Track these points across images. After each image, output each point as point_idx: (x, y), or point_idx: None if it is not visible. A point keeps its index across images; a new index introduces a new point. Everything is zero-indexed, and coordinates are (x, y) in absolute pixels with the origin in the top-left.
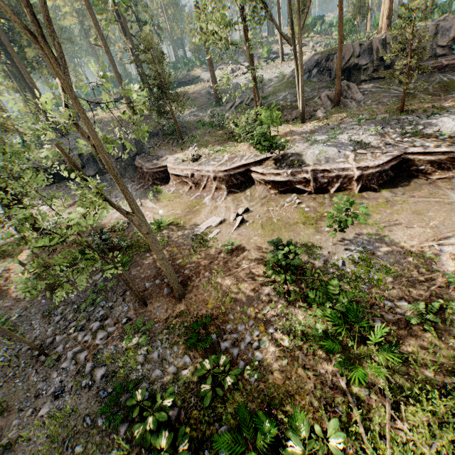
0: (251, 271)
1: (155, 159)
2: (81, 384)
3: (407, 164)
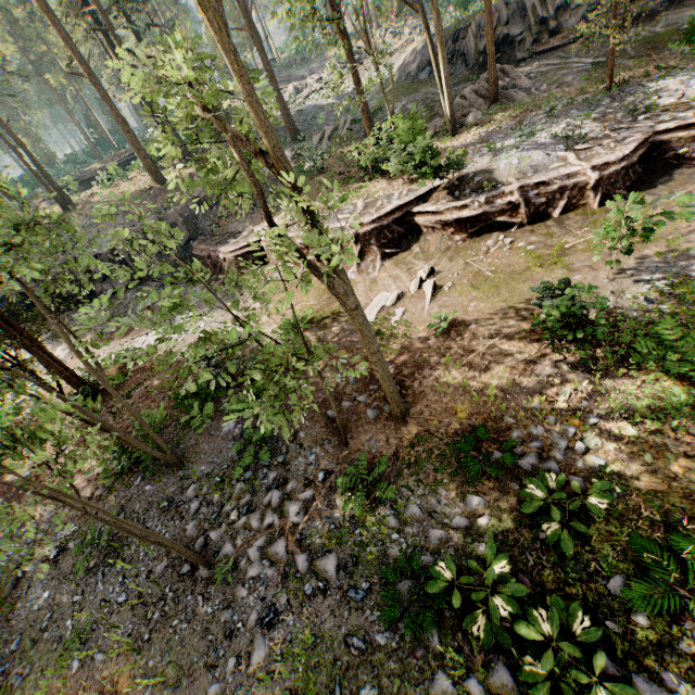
0: (501, 349)
1: (230, 238)
2: (303, 592)
3: (657, 151)
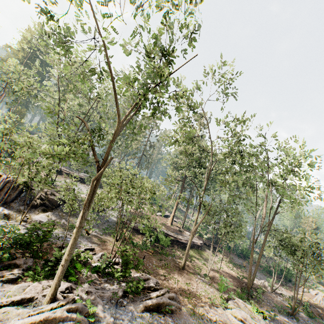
0: None
1: None
2: None
3: (62, 172)
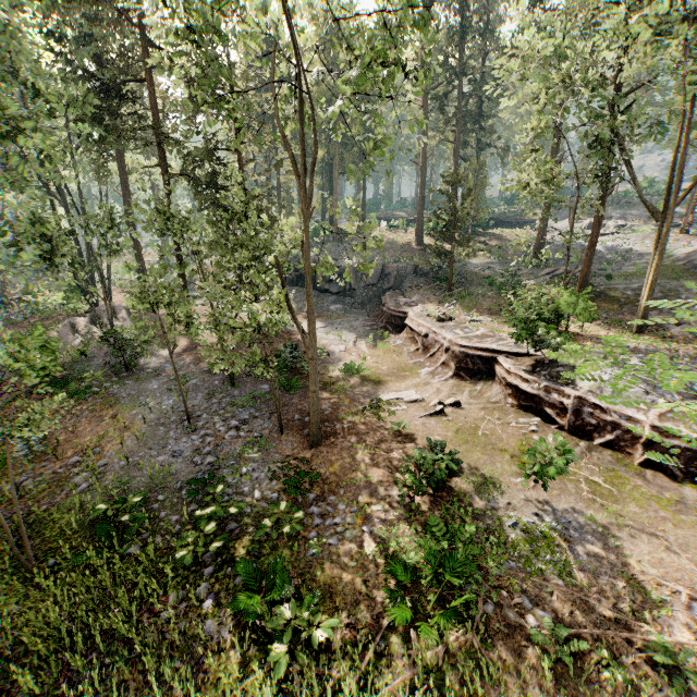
0: (398, 465)
1: (403, 301)
2: (194, 458)
3: None
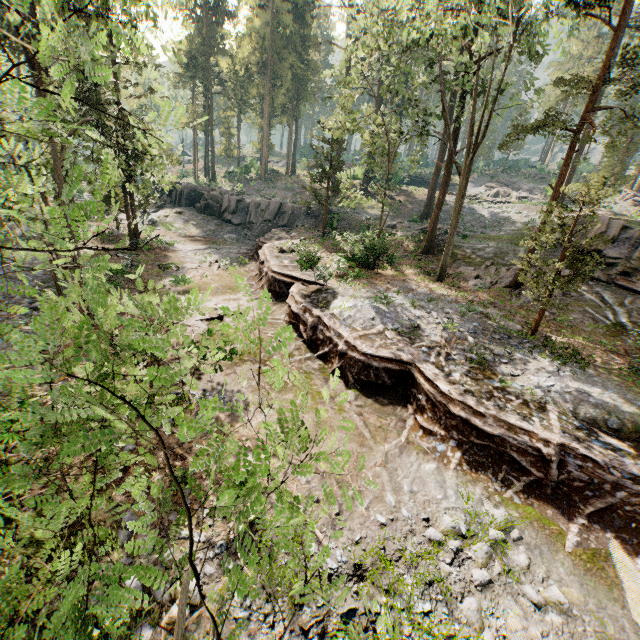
0: None
1: (280, 236)
2: None
3: (412, 381)
